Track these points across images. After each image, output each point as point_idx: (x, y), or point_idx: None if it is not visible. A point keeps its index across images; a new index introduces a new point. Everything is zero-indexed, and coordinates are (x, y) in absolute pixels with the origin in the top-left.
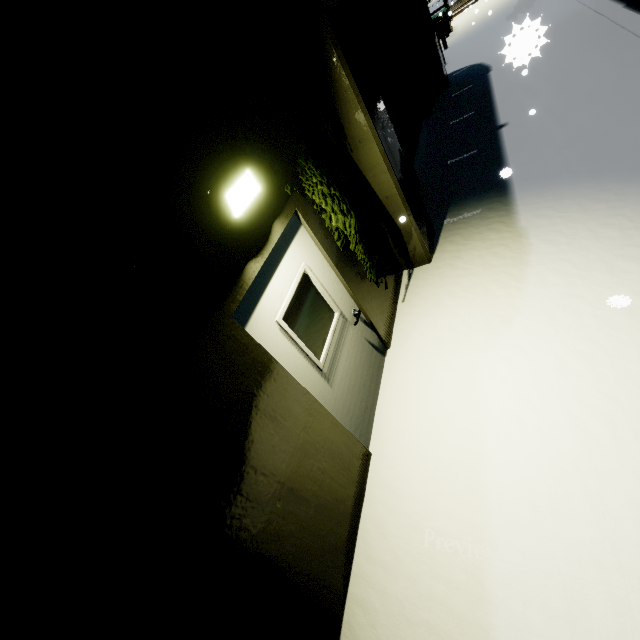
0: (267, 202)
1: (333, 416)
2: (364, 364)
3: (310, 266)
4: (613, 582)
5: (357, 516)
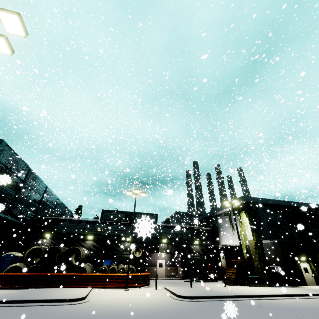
0: (305, 260)
1: (304, 276)
2: (311, 280)
3: (307, 267)
4: (318, 288)
5: (303, 284)
